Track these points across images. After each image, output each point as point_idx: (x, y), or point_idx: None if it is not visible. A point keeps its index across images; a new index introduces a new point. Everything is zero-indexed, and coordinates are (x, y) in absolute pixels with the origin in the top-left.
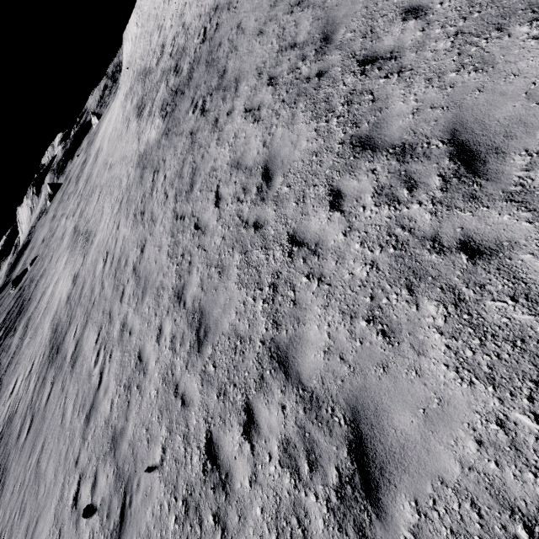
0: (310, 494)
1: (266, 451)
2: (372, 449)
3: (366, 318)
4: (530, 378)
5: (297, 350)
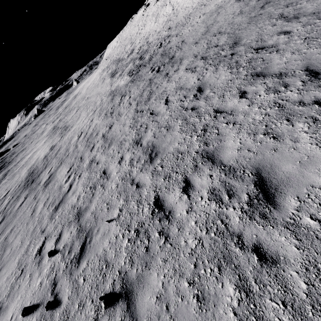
0: (229, 208)
1: (199, 196)
2: (269, 182)
3: (263, 133)
4: None
5: (220, 152)
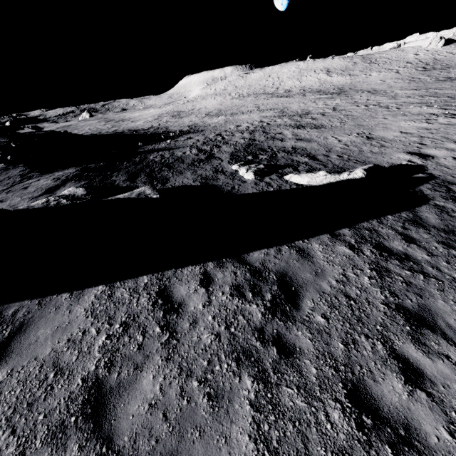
0: None
1: None
2: None
3: None
4: None
5: None
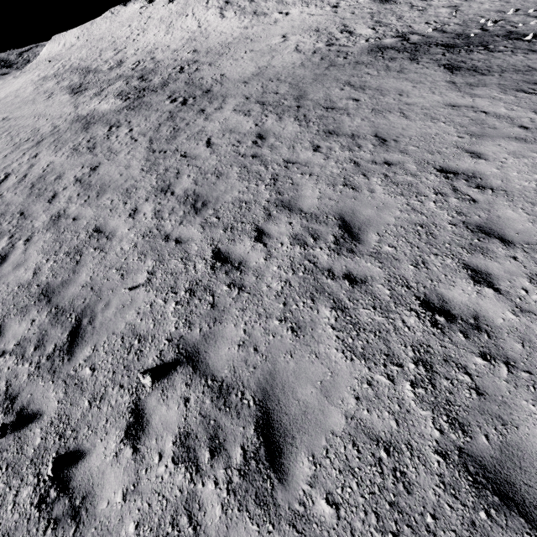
0: (316, 249)
1: (278, 243)
2: (353, 224)
3: (342, 185)
4: (415, 192)
5: (298, 200)
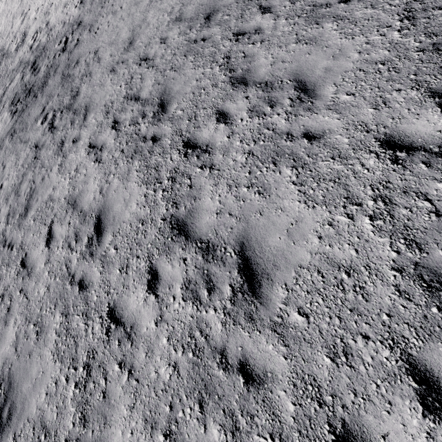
0: None
1: None
2: None
3: (164, 432)
4: None
5: None
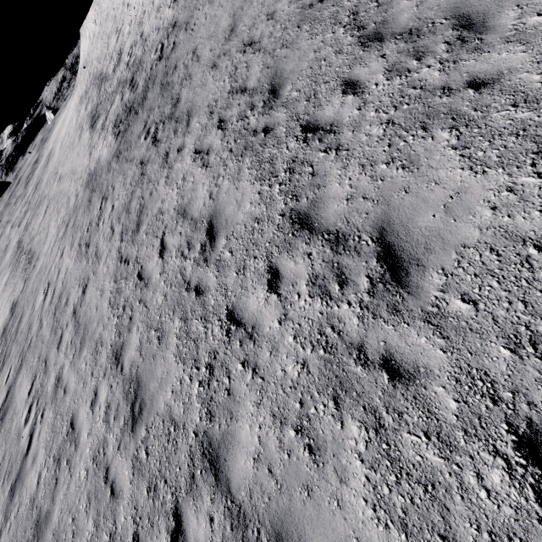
0: None
1: None
2: None
3: (295, 427)
4: (438, 531)
5: (228, 451)
